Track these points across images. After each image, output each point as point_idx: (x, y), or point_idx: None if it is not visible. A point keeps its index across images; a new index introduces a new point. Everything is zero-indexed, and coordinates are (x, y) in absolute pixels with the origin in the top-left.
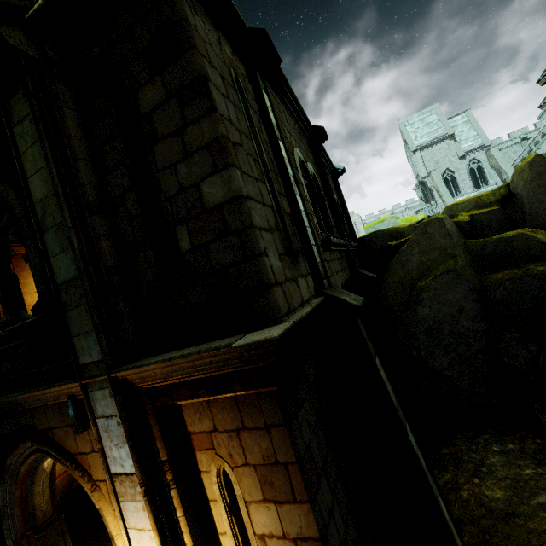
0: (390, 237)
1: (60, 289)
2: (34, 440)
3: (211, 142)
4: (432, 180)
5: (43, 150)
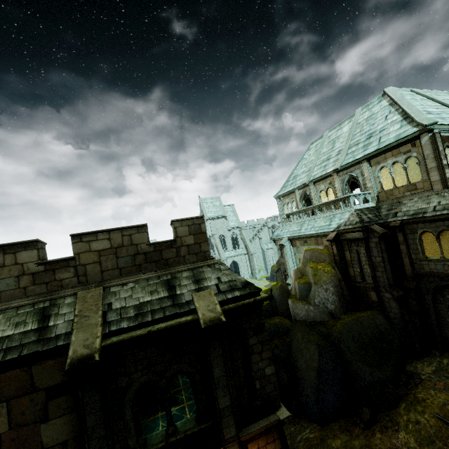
0: None
1: (221, 410)
2: None
3: (269, 357)
4: (215, 239)
5: (225, 360)
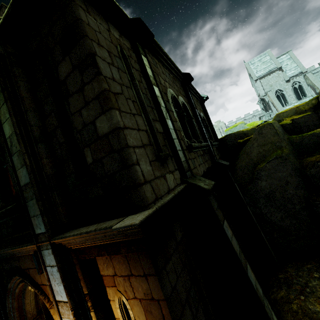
0: (239, 137)
1: (23, 189)
2: (20, 275)
3: (98, 94)
4: (269, 97)
5: (7, 108)
